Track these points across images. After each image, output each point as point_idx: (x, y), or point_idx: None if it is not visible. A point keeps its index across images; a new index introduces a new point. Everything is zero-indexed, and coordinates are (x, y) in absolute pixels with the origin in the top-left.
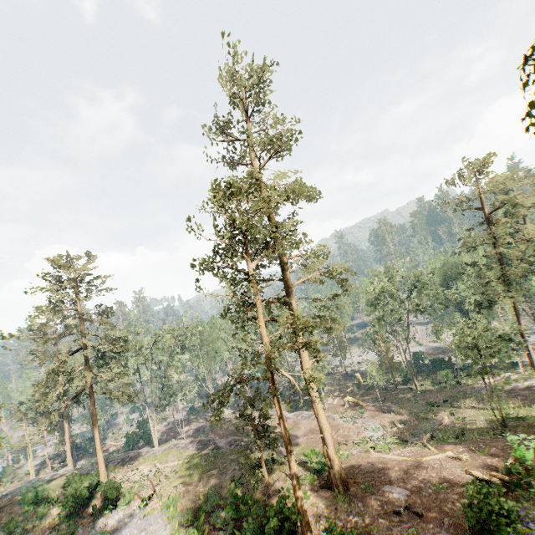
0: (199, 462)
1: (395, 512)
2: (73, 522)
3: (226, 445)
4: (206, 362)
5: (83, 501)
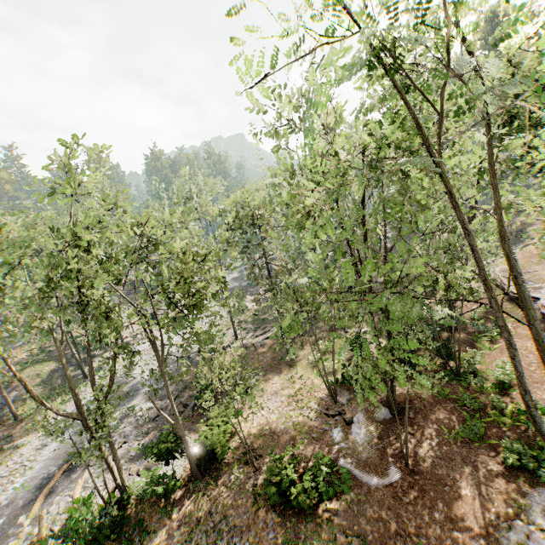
0: None
1: None
2: None
3: None
4: None
5: None
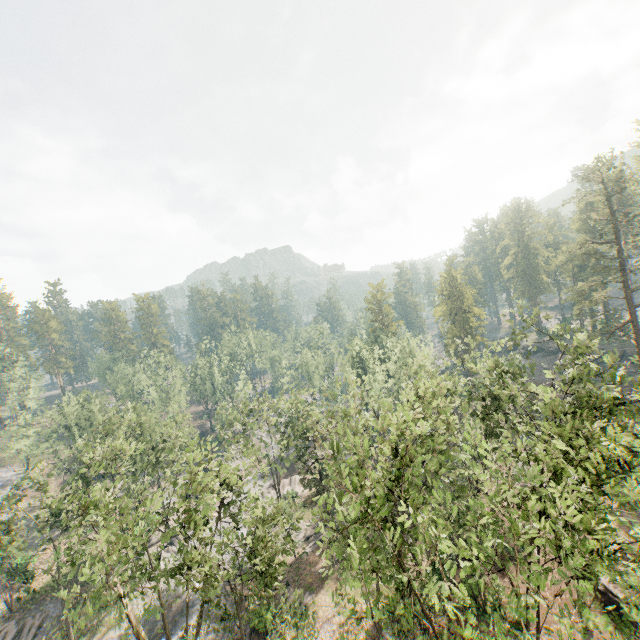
0: None
1: None
2: None
3: None
4: None
5: None
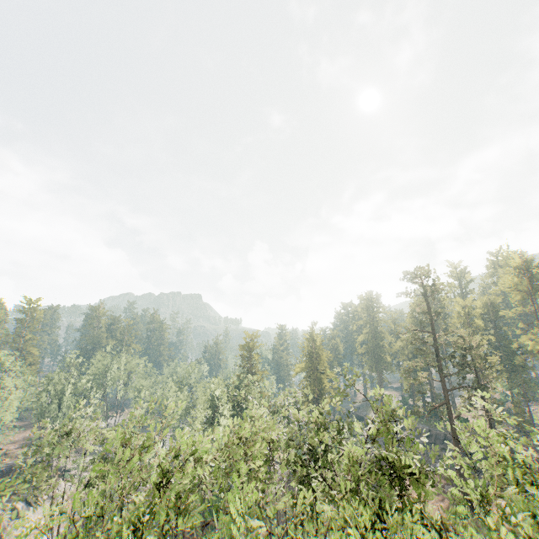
0: None
1: None
2: None
3: None
4: None
5: None
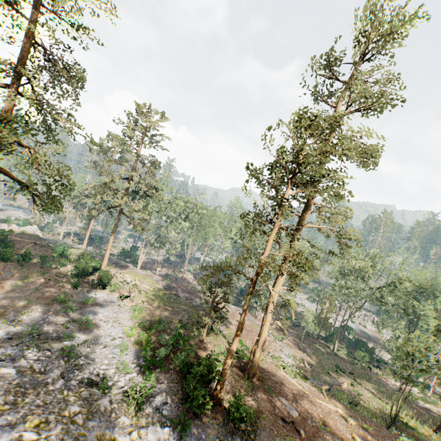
0: (162, 296)
1: (282, 419)
2: (77, 281)
3: (183, 297)
4: (195, 236)
5: (86, 272)
